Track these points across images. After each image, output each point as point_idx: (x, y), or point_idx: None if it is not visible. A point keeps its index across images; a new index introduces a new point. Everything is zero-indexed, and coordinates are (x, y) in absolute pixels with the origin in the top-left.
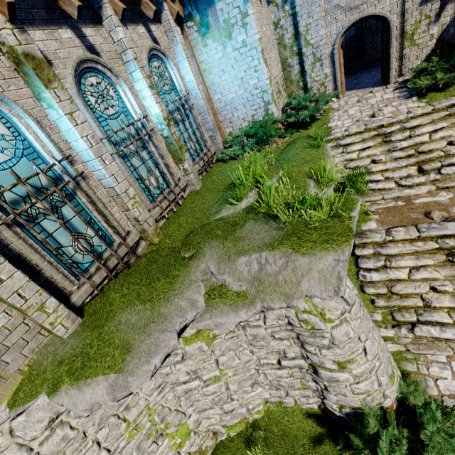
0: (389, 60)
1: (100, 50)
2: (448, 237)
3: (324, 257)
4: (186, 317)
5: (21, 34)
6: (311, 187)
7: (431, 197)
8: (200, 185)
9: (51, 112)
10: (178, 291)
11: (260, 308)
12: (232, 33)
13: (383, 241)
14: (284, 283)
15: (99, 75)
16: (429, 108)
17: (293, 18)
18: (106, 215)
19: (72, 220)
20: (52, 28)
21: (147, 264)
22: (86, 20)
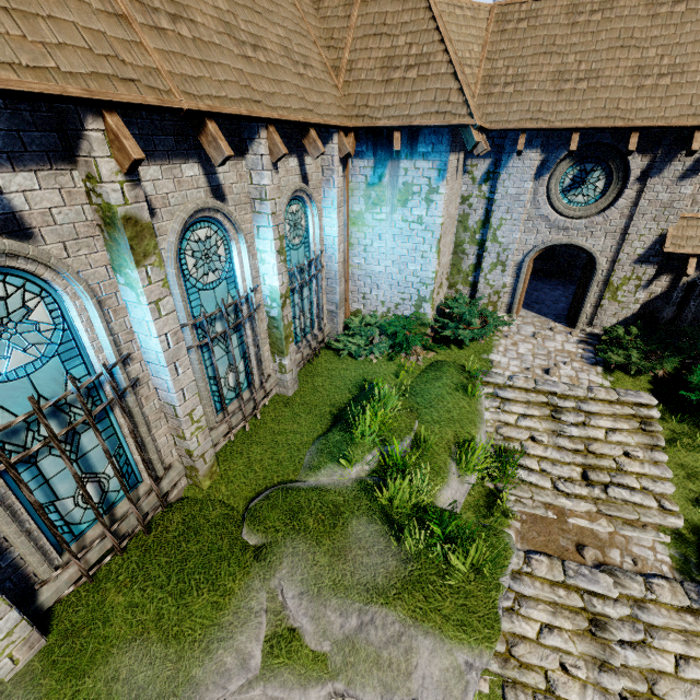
0: (583, 303)
1: (228, 192)
2: (597, 594)
3: (454, 651)
4: (228, 689)
5: (133, 189)
6: (452, 474)
7: (588, 522)
8: (295, 388)
9: (127, 291)
10: (226, 633)
11: (342, 691)
12: (408, 201)
13: (518, 569)
14: (387, 665)
15: (214, 226)
16: (614, 396)
17: (488, 203)
18: (147, 444)
19: (91, 453)
20: (174, 162)
21: (182, 531)
22: None
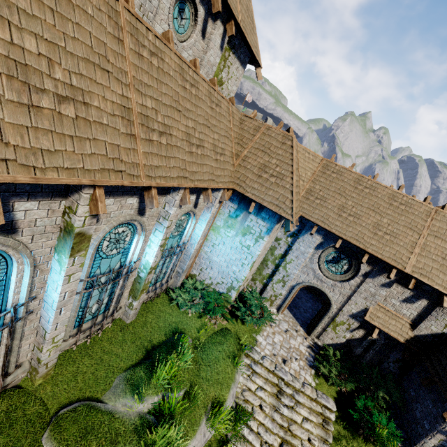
0: (318, 323)
1: (148, 211)
2: None
3: None
4: None
5: (91, 219)
6: (201, 428)
7: None
8: (133, 319)
9: (56, 263)
10: None
11: None
12: (246, 235)
13: None
14: None
15: (130, 226)
16: (314, 395)
17: (288, 248)
18: (13, 351)
19: None
20: (124, 197)
21: (1, 420)
22: (157, 192)
